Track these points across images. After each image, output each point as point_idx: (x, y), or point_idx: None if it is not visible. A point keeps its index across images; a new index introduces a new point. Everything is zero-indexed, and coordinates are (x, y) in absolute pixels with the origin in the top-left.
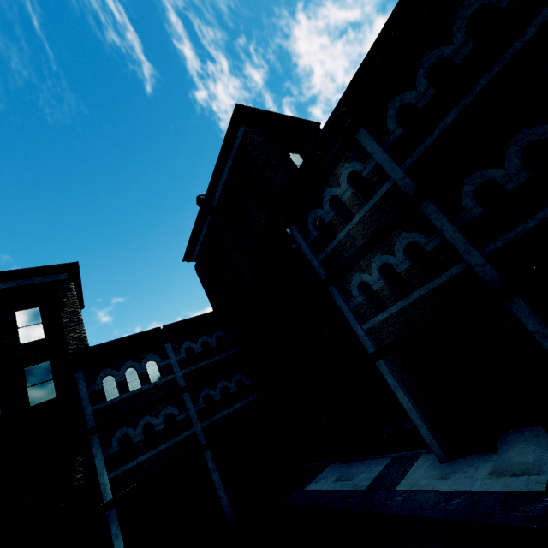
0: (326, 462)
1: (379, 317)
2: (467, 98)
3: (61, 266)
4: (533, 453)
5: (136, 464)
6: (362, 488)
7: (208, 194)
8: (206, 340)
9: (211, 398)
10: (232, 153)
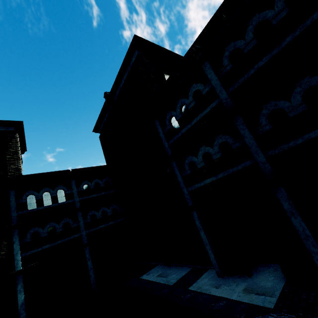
0: (156, 263)
1: (198, 185)
2: (276, 50)
3: (10, 122)
4: (271, 281)
5: (40, 250)
6: (171, 284)
7: (111, 92)
8: (98, 182)
9: (95, 217)
10: (128, 67)
